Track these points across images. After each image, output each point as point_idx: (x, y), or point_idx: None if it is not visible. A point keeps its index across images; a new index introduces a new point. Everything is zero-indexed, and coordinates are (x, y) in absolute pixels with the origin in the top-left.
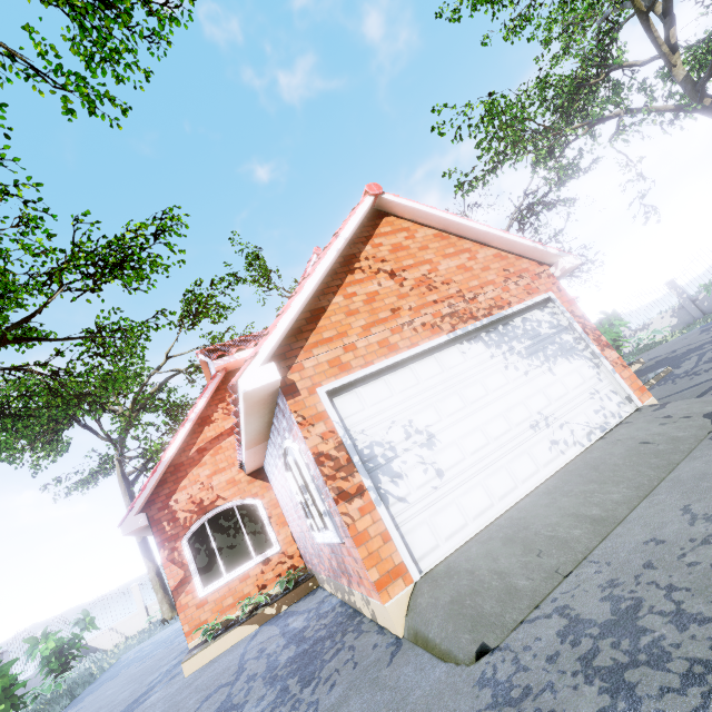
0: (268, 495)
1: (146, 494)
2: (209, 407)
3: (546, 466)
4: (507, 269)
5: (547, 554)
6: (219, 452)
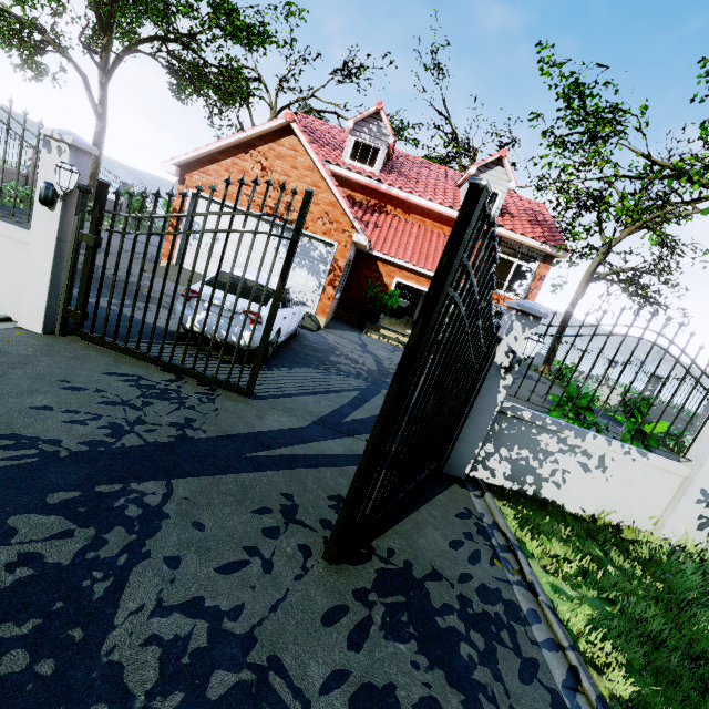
0: None
1: None
2: None
3: None
4: (329, 214)
5: (186, 282)
6: None
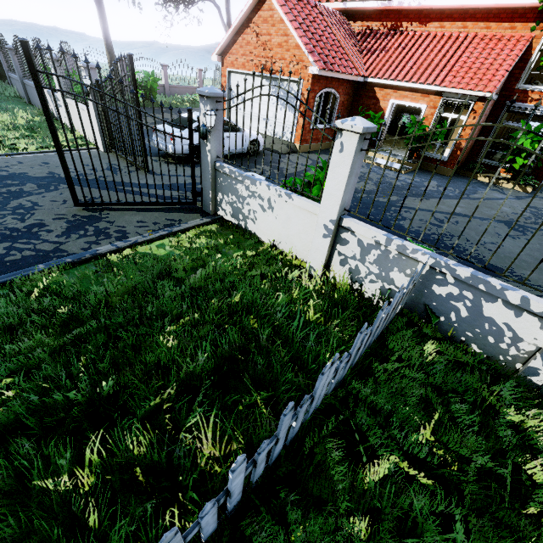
0: None
1: None
2: None
3: (260, 130)
4: (296, 56)
5: None
6: None
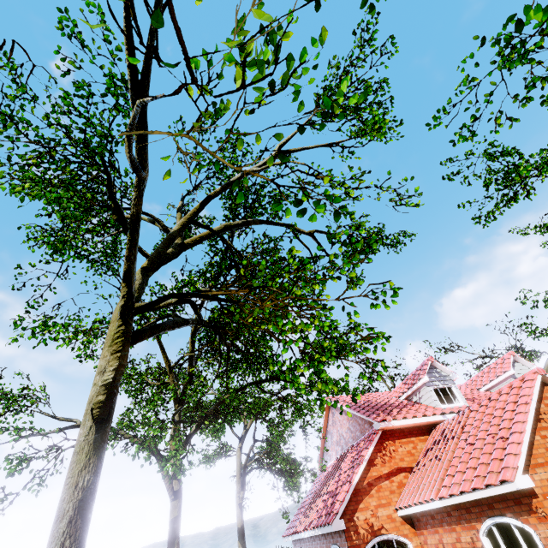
0: (415, 540)
1: (344, 505)
2: (372, 453)
3: None
4: None
5: None
6: (380, 490)
